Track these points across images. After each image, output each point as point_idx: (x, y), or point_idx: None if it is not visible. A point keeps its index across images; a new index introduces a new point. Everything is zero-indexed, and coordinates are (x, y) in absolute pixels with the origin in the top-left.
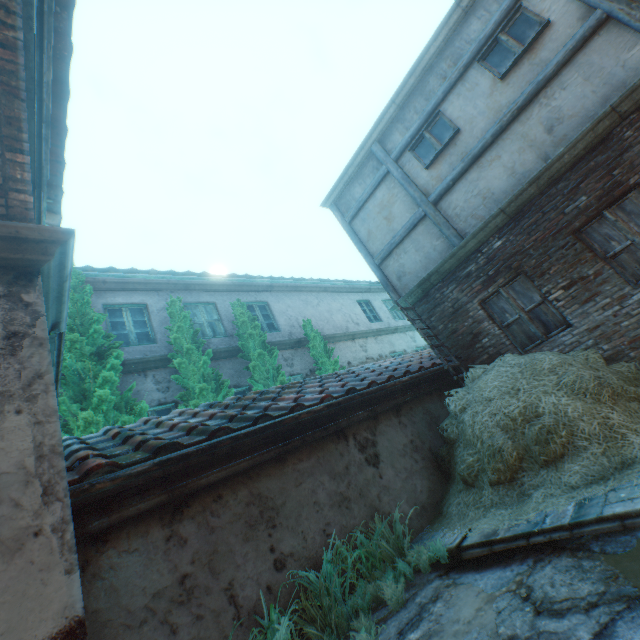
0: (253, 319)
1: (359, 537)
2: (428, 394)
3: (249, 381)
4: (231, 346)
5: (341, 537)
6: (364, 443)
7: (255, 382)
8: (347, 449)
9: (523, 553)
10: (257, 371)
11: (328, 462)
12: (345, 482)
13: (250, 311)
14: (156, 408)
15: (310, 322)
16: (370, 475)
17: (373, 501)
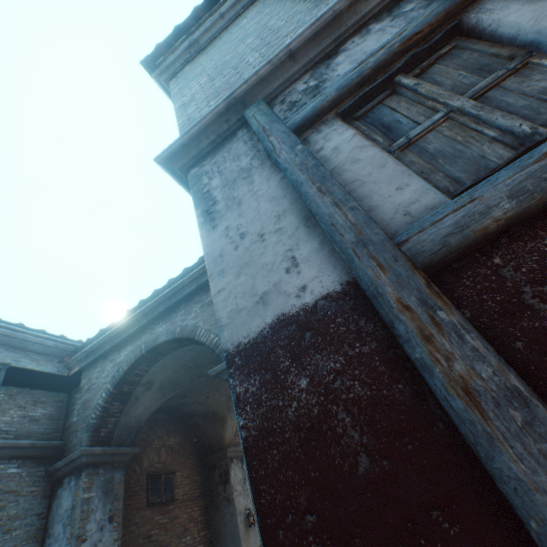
0: None
1: None
2: None
3: None
4: None
5: None
6: None
7: None
8: None
9: None
10: None
11: None
12: None
13: None
14: None
15: None
16: None
17: None
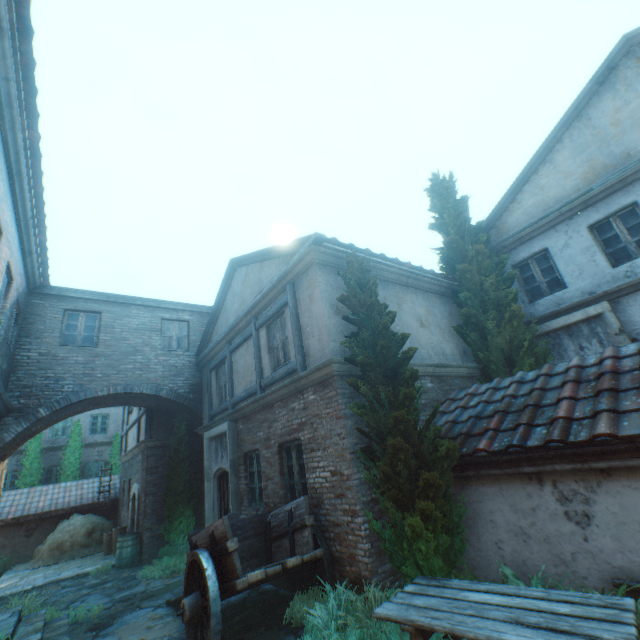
0: (79, 434)
1: None
2: (90, 510)
3: (60, 468)
4: (65, 445)
5: None
6: (31, 528)
7: (60, 470)
8: (20, 530)
9: None
10: (65, 464)
11: (8, 533)
12: (10, 540)
13: (95, 419)
14: (13, 472)
15: (119, 435)
16: (24, 540)
17: (17, 548)
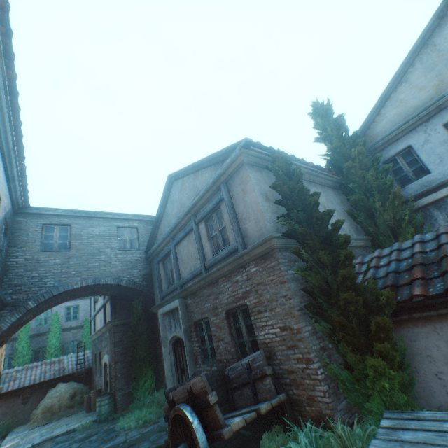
0: (58, 322)
1: (2, 423)
2: (71, 379)
3: (45, 349)
4: (48, 331)
5: (0, 421)
6: (26, 397)
7: (45, 350)
8: (18, 399)
9: (3, 437)
10: (49, 345)
11: (9, 403)
12: (11, 408)
13: (69, 310)
14: (9, 355)
15: (88, 320)
16: (21, 407)
17: (17, 413)
